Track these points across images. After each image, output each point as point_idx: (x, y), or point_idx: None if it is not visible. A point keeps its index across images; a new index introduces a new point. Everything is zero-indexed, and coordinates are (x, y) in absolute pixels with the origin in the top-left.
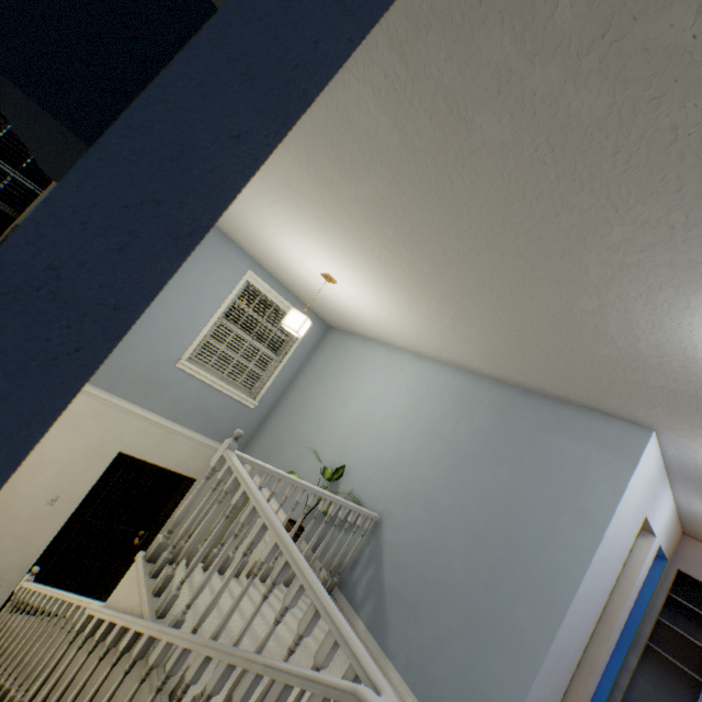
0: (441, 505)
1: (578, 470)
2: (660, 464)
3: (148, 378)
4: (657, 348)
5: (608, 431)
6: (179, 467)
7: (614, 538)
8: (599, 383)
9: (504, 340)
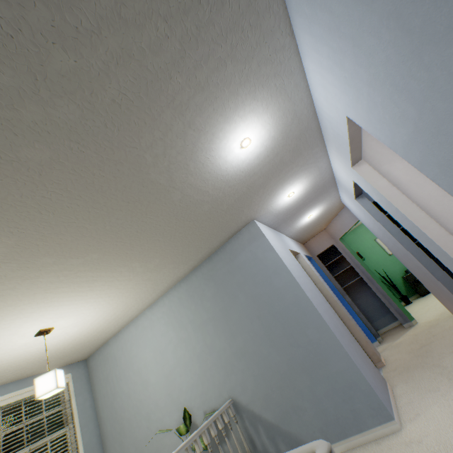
0: (242, 346)
1: (256, 259)
2: (270, 228)
3: None
4: (215, 188)
5: (245, 236)
6: None
7: (292, 265)
8: (221, 223)
9: (173, 248)
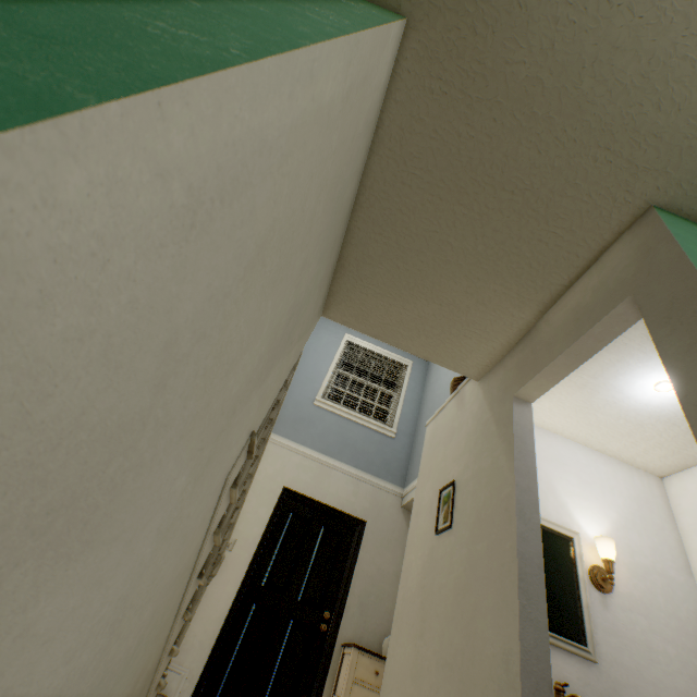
0: None
1: None
2: None
3: (294, 417)
4: None
5: None
6: (343, 506)
7: None
8: None
9: None
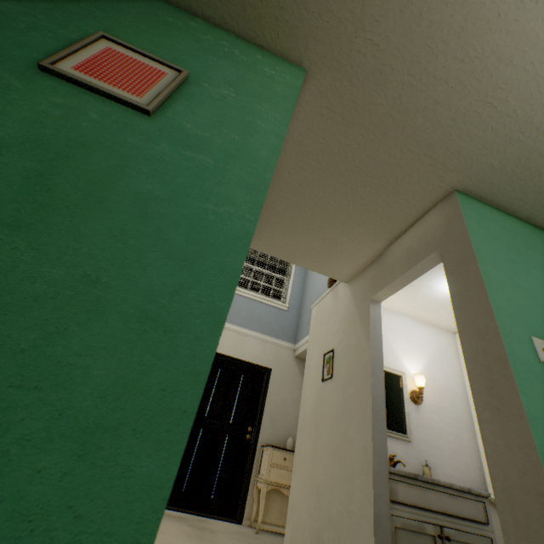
0: None
1: None
2: None
3: None
4: None
5: None
6: (255, 360)
7: None
8: None
9: None
